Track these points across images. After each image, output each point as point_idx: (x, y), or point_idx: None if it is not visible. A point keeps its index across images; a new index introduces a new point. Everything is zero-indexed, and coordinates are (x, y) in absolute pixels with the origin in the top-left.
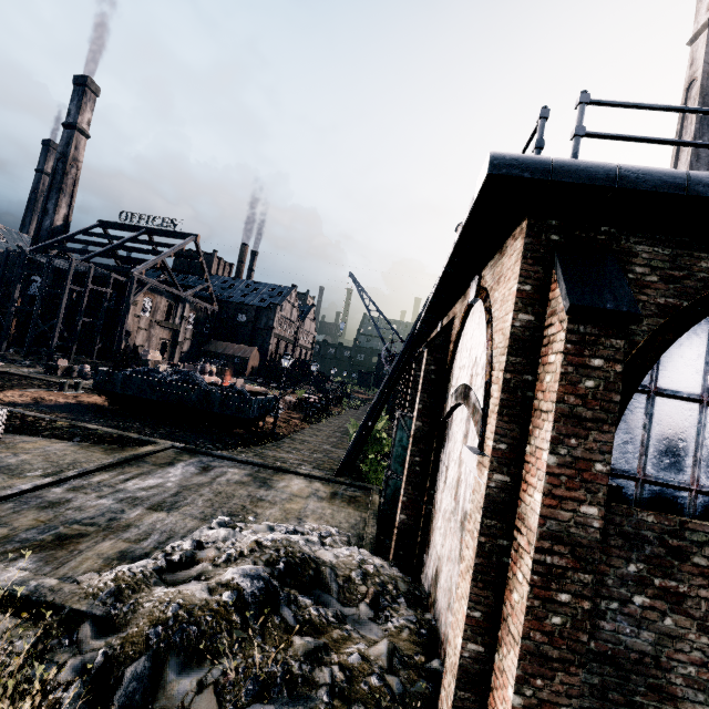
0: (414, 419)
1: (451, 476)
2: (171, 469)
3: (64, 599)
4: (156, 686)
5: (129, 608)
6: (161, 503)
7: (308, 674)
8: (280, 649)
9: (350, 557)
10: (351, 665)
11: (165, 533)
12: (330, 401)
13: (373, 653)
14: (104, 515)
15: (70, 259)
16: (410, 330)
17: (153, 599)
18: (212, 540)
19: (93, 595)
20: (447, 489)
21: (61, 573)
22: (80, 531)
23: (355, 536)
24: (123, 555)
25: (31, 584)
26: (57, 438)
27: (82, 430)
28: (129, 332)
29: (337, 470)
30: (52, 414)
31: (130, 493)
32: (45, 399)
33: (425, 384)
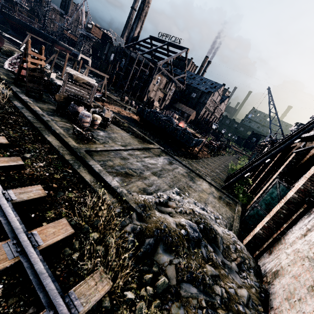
0: (293, 191)
1: (313, 238)
2: (159, 158)
3: (129, 200)
4: (155, 251)
5: (148, 215)
6: (155, 172)
7: (211, 285)
8: (201, 267)
9: (229, 236)
10: (230, 292)
11: (157, 186)
12: (221, 147)
13: (240, 292)
14: (138, 170)
15: (137, 54)
16: (296, 132)
17: (156, 217)
18: (173, 198)
19: (137, 203)
20: (304, 240)
21: (127, 188)
22: (131, 173)
23: (228, 223)
24: (144, 190)
25: (120, 189)
26: (124, 130)
27: (132, 130)
28: (149, 91)
29: (223, 186)
30: (123, 120)
31: (146, 163)
32: (121, 112)
33: (313, 177)
